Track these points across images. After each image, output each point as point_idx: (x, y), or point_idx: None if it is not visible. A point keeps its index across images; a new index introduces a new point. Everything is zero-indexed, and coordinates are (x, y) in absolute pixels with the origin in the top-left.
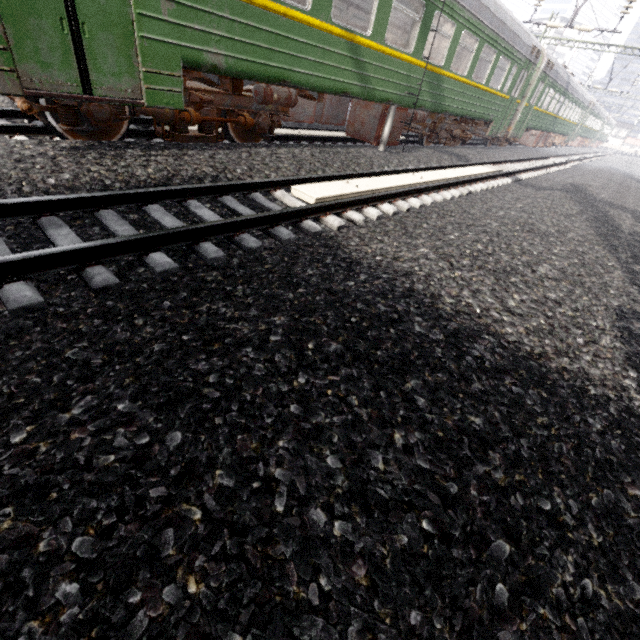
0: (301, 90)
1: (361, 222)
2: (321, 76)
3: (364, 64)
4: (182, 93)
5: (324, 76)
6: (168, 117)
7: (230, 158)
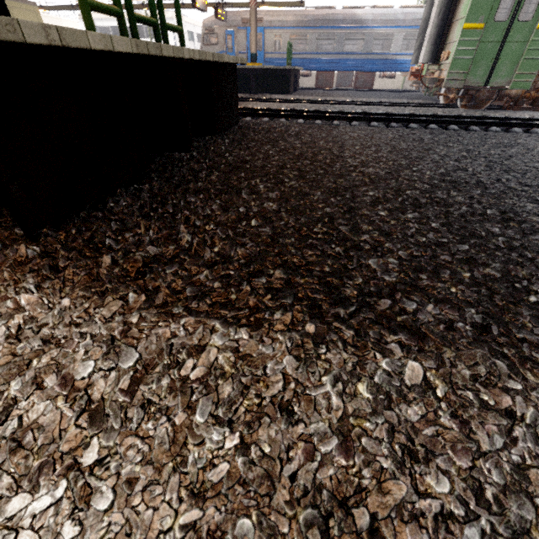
0: None
1: None
2: None
3: None
4: (532, 82)
5: None
6: (516, 96)
7: None
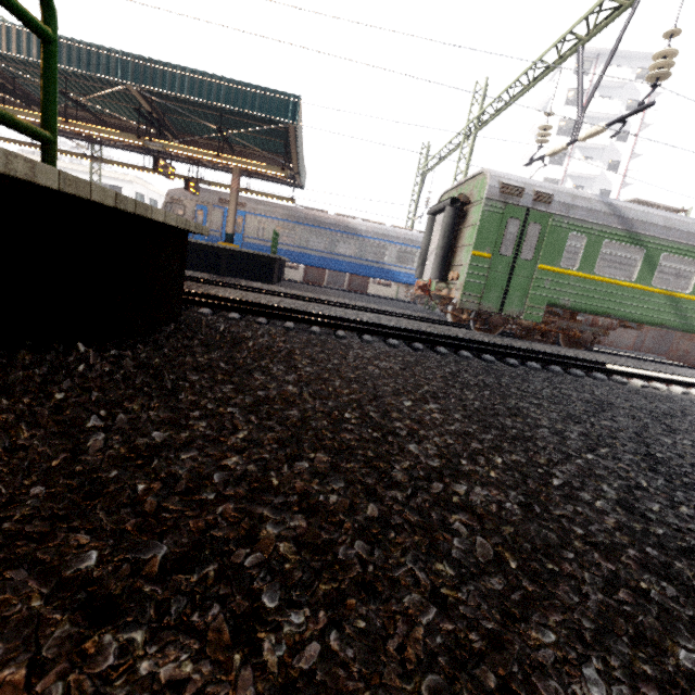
0: (621, 321)
1: (664, 390)
2: (640, 314)
3: (683, 309)
4: (542, 316)
5: (643, 314)
6: (528, 327)
7: (561, 350)
